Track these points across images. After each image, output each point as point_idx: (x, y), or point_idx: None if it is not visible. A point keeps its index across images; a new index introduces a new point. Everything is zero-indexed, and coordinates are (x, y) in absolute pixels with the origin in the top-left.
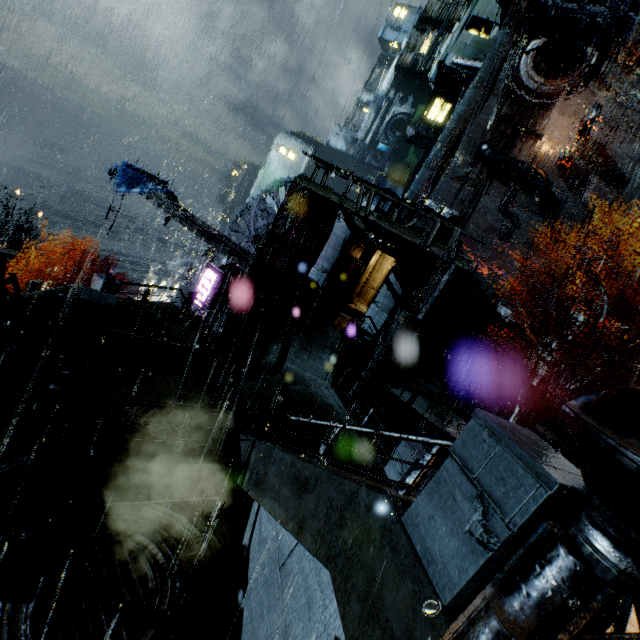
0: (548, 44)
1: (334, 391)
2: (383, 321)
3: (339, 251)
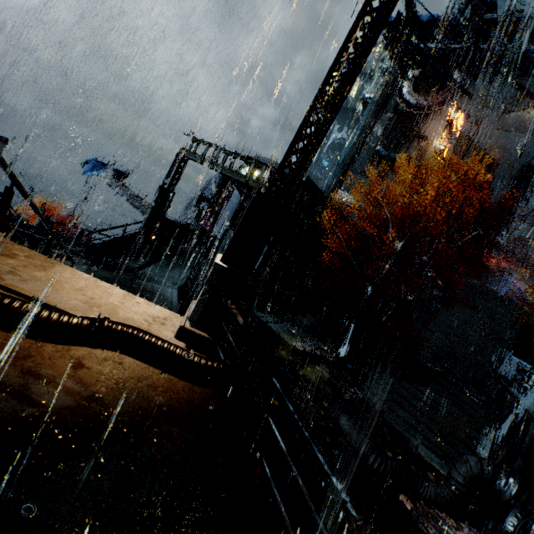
0: (424, 73)
1: (177, 291)
2: (259, 262)
3: (233, 212)
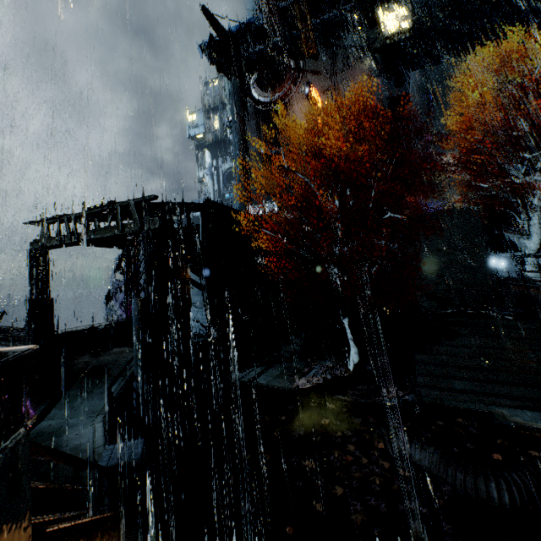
0: (262, 74)
1: (102, 423)
2: (206, 316)
3: None
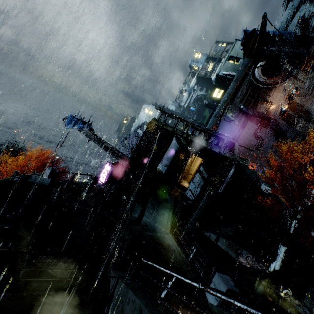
0: (267, 63)
1: (171, 235)
2: (198, 192)
3: (173, 155)
